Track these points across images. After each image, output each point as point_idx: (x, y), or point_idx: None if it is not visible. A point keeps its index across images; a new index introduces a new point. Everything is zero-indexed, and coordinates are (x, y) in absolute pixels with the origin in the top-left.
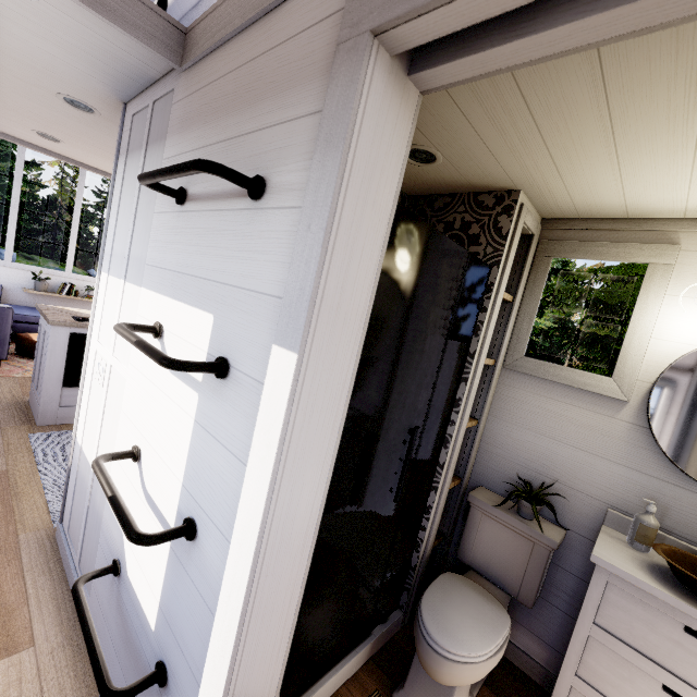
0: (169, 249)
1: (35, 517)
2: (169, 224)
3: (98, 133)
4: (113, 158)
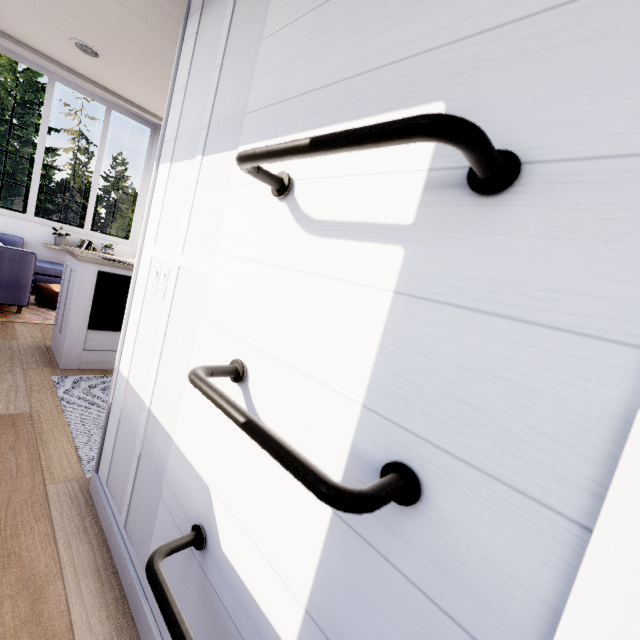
0: (301, 67)
1: (64, 465)
2: (299, 34)
3: (147, 30)
4: (154, 78)
